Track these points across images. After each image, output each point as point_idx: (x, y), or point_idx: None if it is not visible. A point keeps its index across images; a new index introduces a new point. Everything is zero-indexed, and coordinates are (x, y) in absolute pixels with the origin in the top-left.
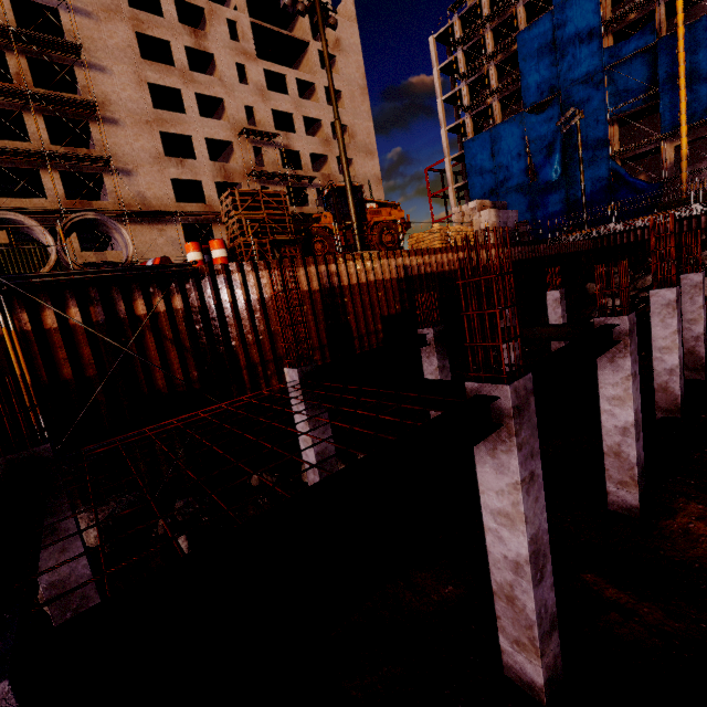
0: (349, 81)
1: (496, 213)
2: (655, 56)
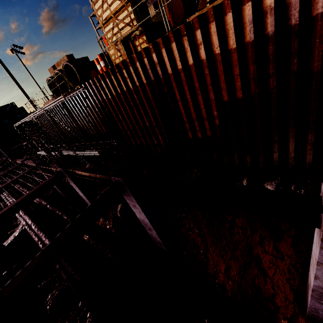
0: None
1: None
2: None
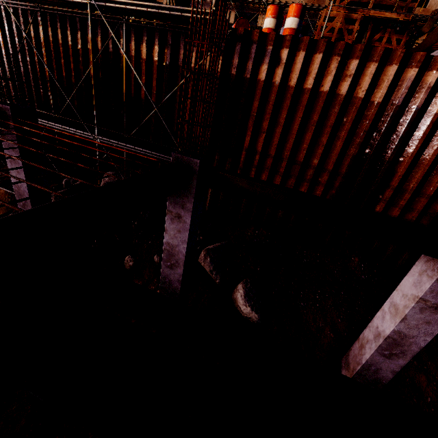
0: None
1: None
2: None
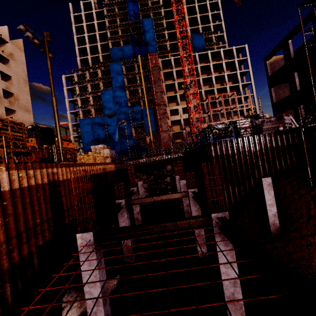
0: (17, 74)
1: (109, 151)
2: (142, 113)
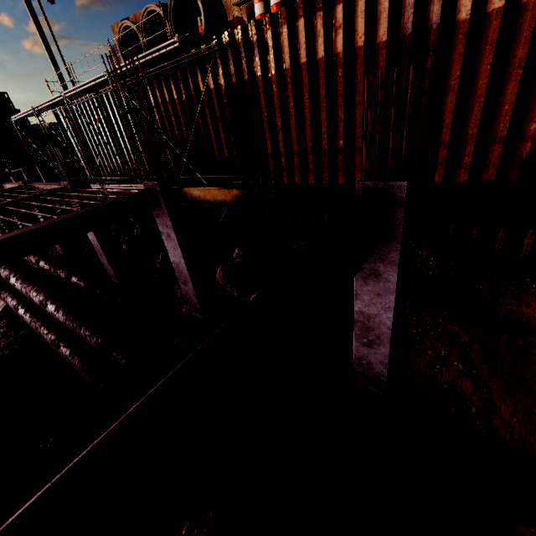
0: None
1: None
2: None
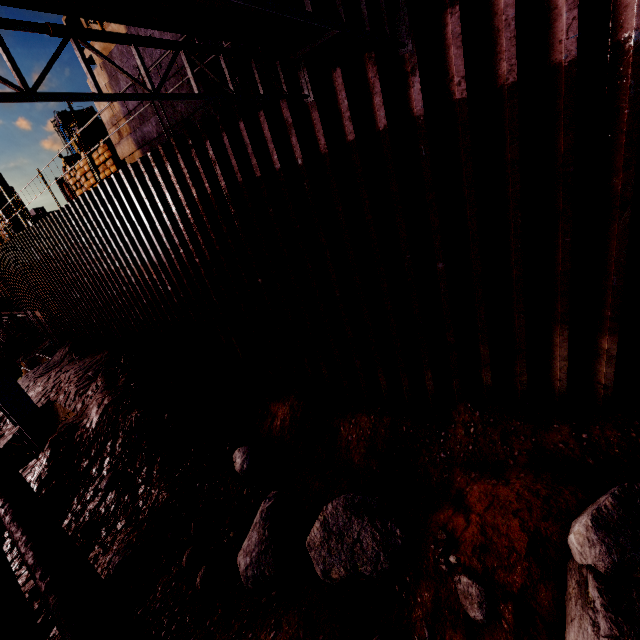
0: None
1: (108, 74)
2: None
